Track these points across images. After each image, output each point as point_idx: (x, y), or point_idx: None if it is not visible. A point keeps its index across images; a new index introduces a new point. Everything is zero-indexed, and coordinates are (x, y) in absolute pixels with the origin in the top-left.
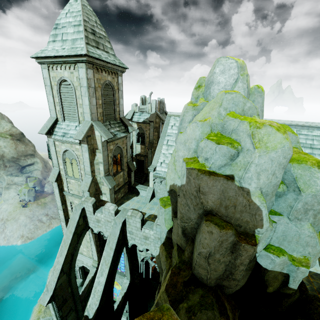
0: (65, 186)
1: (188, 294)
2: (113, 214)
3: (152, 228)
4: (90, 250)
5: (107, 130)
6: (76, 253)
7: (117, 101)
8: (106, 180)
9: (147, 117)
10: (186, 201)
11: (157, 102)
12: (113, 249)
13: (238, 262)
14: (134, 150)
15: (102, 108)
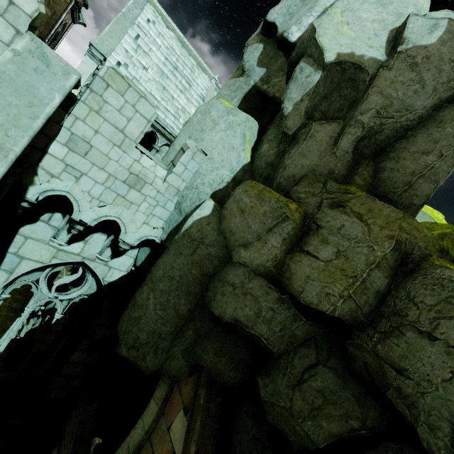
0: None
1: None
2: (19, 15)
3: (161, 163)
4: None
5: None
6: None
7: None
8: None
9: None
10: (417, 76)
11: None
12: (11, 155)
13: (440, 183)
14: None
15: None
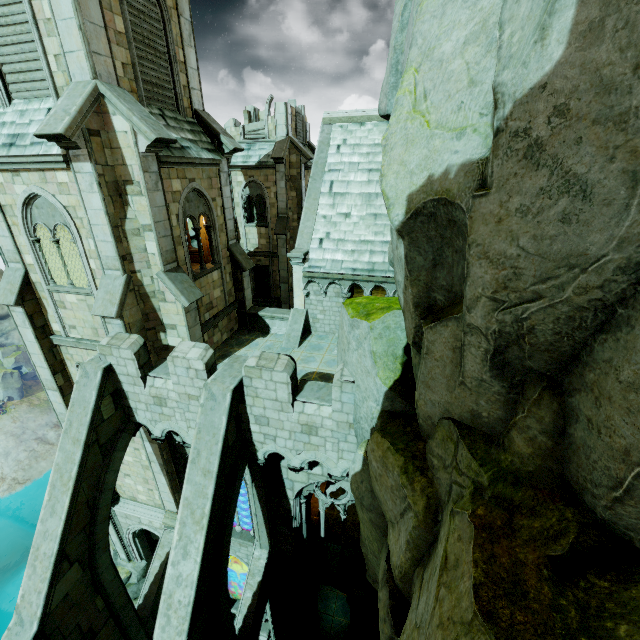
0: (52, 320)
1: (598, 622)
2: (201, 373)
3: (326, 399)
4: (155, 488)
5: (152, 117)
6: (104, 501)
7: (178, 52)
8: (170, 283)
9: (267, 151)
10: (552, 175)
11: (290, 110)
12: (214, 474)
13: None
14: (242, 242)
15: (128, 51)
